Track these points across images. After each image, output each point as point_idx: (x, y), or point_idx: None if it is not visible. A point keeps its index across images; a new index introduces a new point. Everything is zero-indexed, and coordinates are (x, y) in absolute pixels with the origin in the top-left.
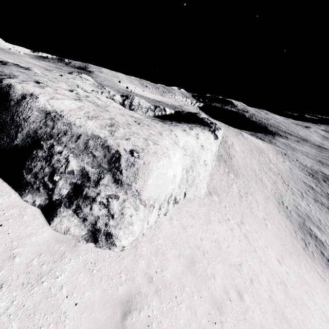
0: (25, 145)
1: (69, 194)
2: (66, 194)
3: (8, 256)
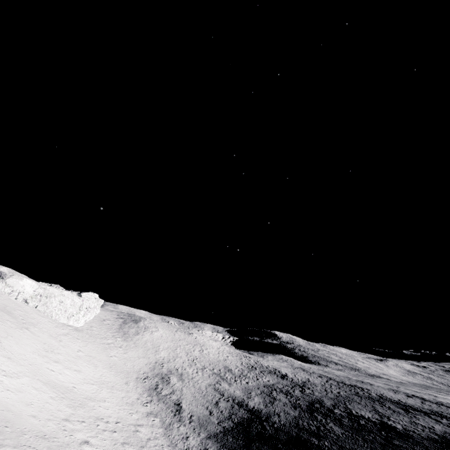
0: None
1: None
2: None
3: None
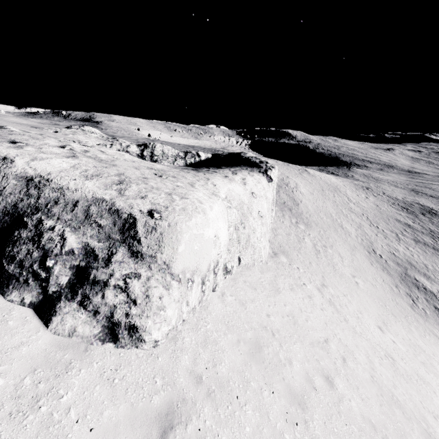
0: (3, 226)
1: (70, 281)
2: (67, 282)
3: None
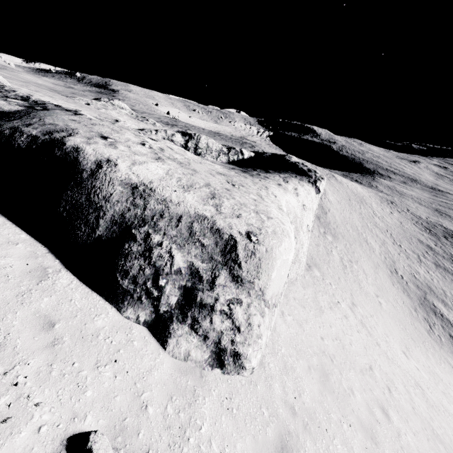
0: (112, 236)
1: (179, 302)
2: (175, 302)
3: (139, 406)
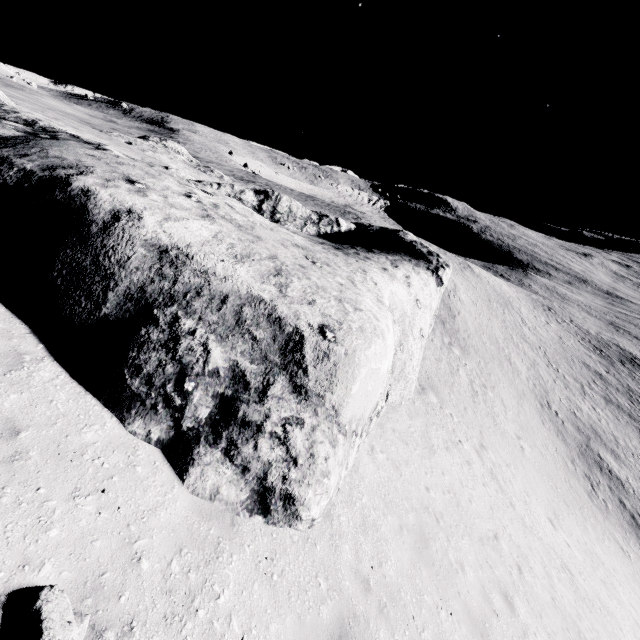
0: (124, 317)
1: (211, 416)
2: (206, 416)
3: (128, 558)
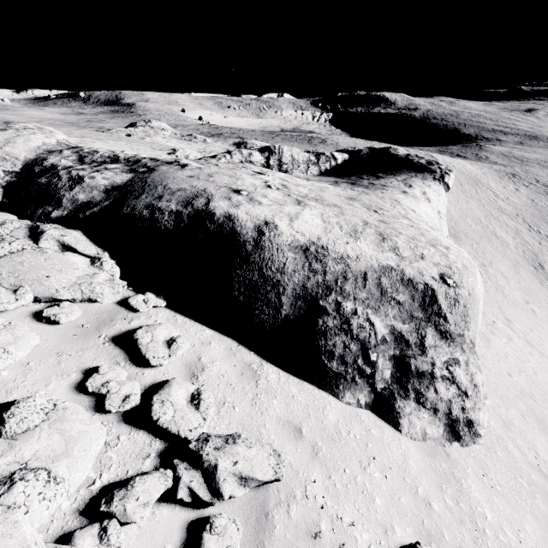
0: (300, 314)
1: (393, 375)
2: (389, 376)
3: (424, 504)
